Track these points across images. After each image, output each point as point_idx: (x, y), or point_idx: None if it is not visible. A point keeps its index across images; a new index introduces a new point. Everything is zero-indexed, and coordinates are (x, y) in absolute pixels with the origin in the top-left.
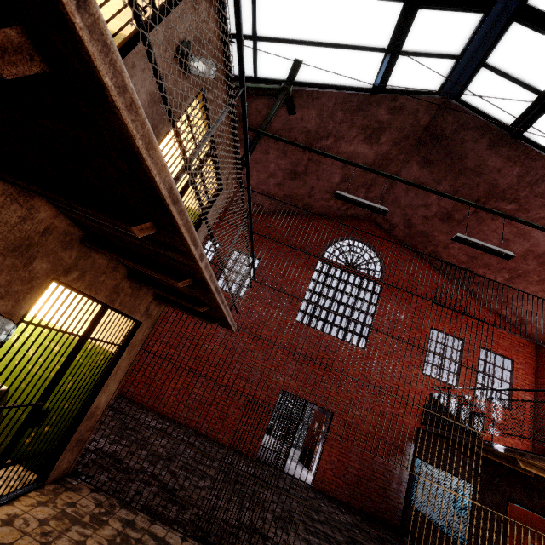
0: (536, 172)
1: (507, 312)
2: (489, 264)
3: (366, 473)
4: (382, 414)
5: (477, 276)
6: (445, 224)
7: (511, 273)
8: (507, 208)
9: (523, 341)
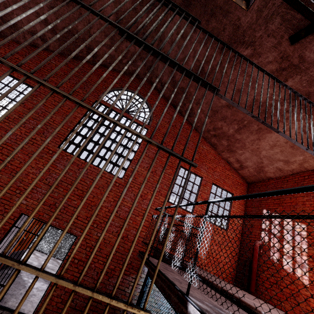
0: (274, 2)
1: (233, 160)
2: (225, 117)
3: None
4: (126, 236)
5: (217, 129)
6: None
7: (239, 124)
8: (244, 54)
9: (240, 182)
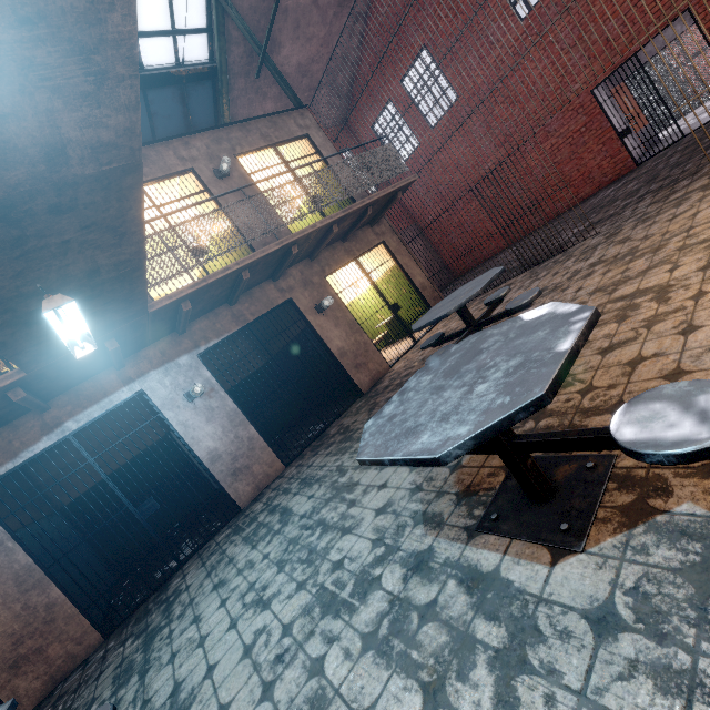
0: None
1: None
2: None
3: None
4: None
5: None
6: None
7: None
8: None
9: None
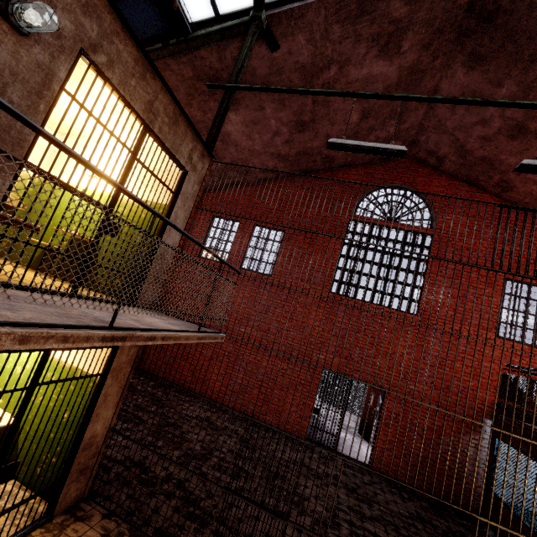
0: None
1: None
2: None
3: (432, 454)
4: (446, 388)
5: None
6: (516, 141)
7: None
8: None
9: None
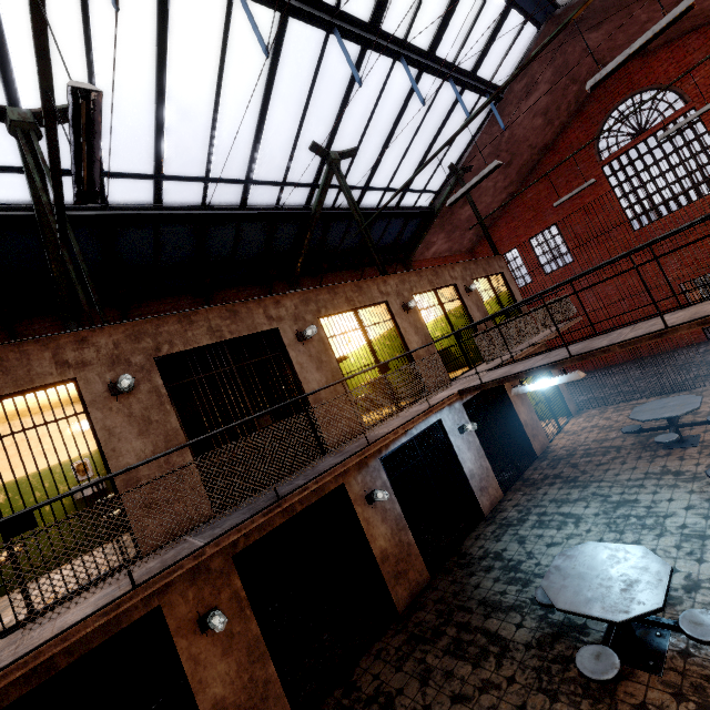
0: None
1: None
2: None
3: None
4: None
5: None
6: None
7: None
8: None
9: None
